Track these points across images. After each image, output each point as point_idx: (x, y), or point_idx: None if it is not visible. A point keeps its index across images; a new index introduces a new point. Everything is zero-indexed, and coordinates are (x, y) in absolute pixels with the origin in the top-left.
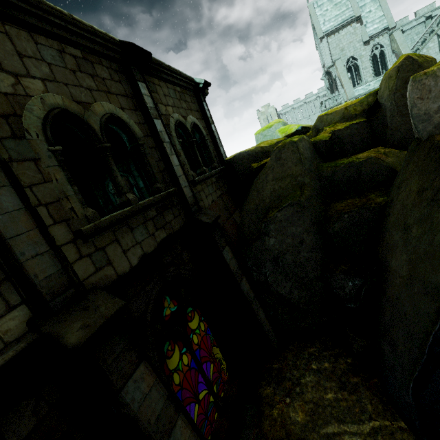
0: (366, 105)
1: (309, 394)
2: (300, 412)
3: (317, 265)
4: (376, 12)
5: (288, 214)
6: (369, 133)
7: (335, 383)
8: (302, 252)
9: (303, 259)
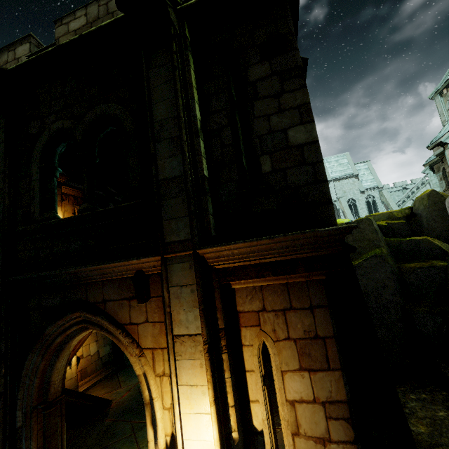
0: (404, 213)
1: (421, 413)
2: (420, 425)
3: (398, 308)
4: (368, 175)
5: (372, 263)
6: (410, 230)
7: (440, 406)
8: (385, 295)
9: (385, 301)
